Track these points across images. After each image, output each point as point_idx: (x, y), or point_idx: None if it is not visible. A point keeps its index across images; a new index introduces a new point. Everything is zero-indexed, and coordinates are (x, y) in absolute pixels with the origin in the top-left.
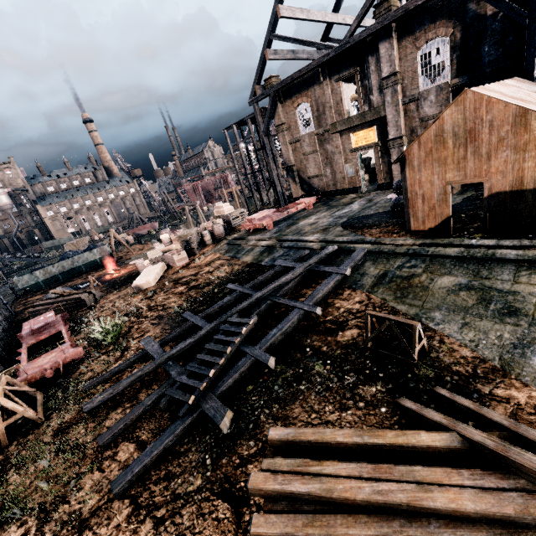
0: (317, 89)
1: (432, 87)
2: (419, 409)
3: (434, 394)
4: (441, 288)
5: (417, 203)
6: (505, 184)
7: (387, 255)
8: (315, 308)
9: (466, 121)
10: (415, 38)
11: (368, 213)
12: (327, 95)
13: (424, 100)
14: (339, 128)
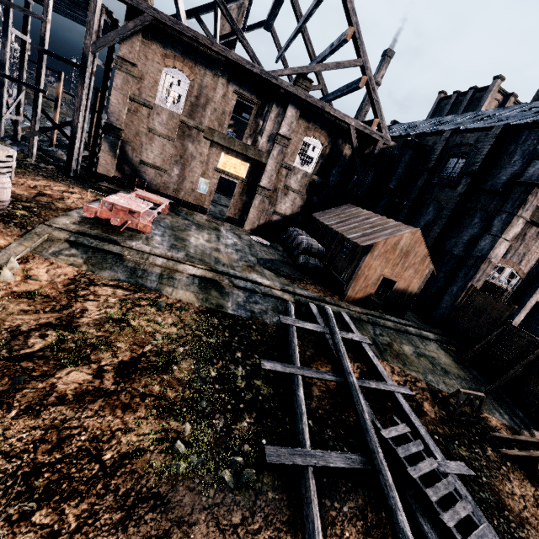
0: (210, 77)
1: (303, 170)
2: (531, 454)
3: (495, 438)
4: (412, 355)
5: (360, 280)
6: (403, 286)
7: (357, 321)
8: (409, 390)
9: (409, 245)
10: (309, 127)
11: (265, 256)
12: (218, 94)
13: (294, 174)
14: (217, 139)
